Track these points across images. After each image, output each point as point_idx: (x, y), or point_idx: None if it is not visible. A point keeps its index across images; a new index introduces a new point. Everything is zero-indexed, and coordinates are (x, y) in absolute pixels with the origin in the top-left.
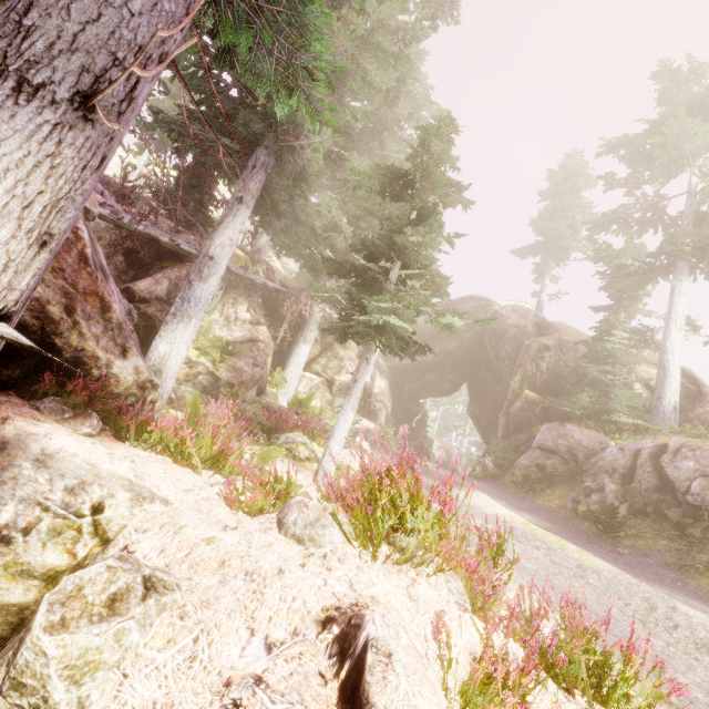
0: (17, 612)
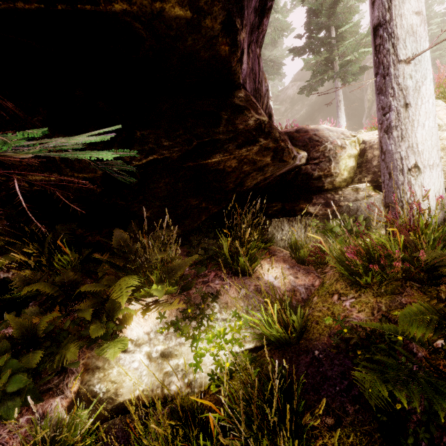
0: (353, 169)
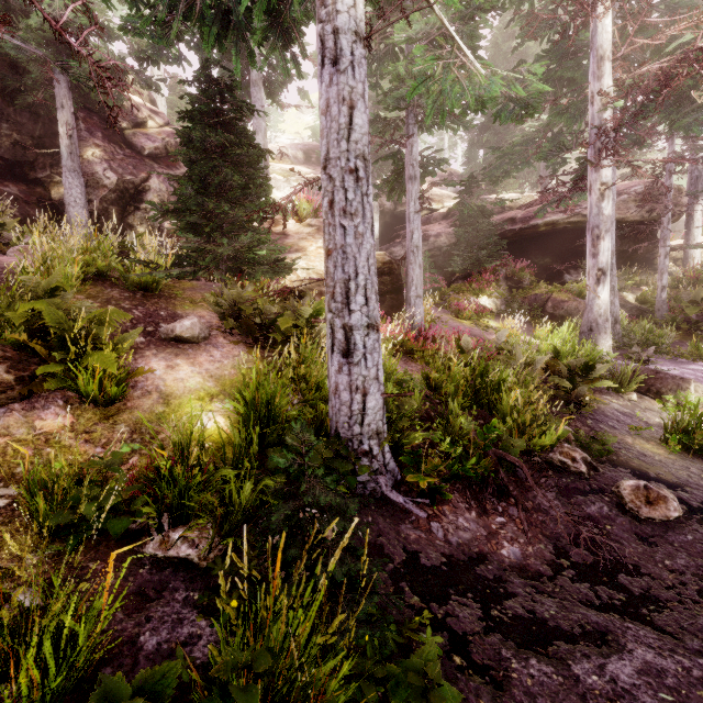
0: None
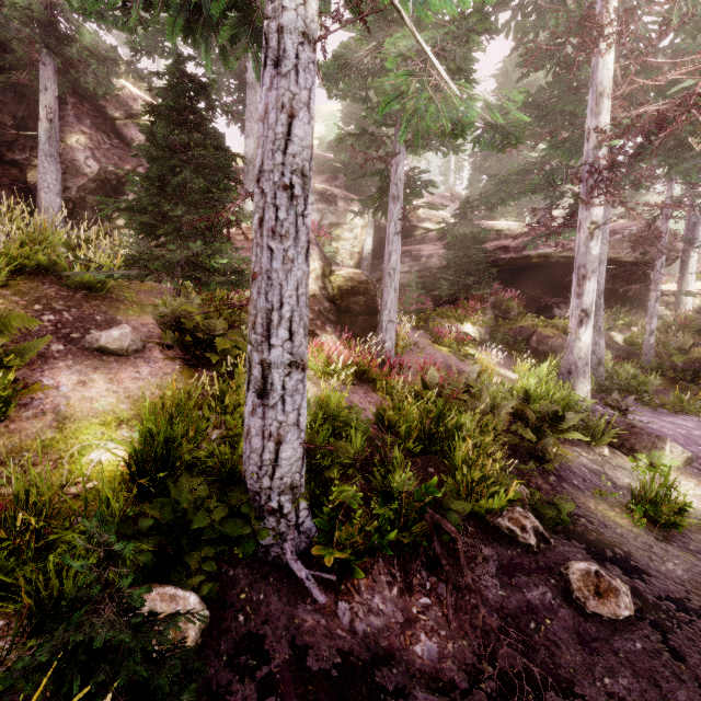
0: None
